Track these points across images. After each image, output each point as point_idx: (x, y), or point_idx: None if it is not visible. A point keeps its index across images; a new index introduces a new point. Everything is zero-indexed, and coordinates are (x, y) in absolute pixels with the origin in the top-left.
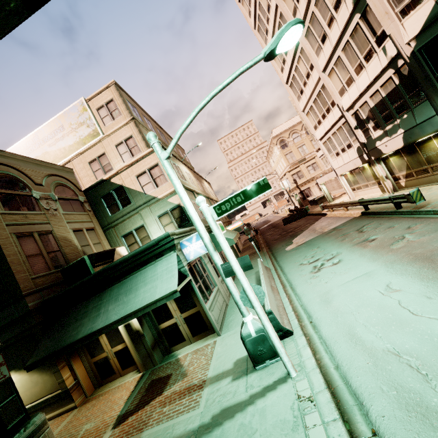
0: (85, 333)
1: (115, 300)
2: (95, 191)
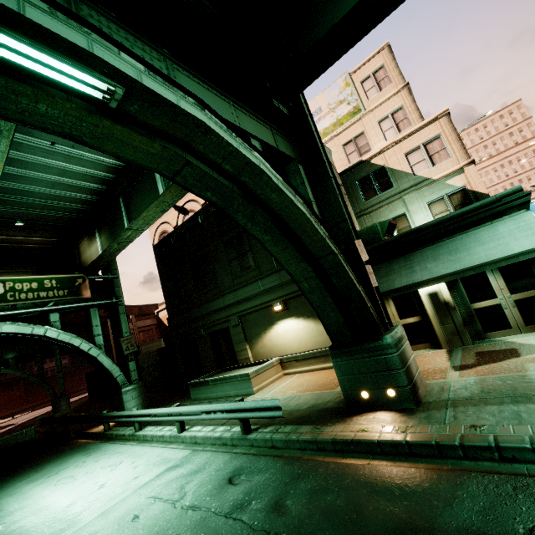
0: (404, 284)
1: (433, 259)
2: (350, 174)
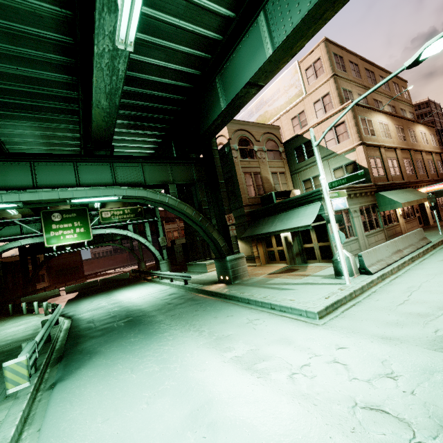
0: (264, 232)
1: (281, 221)
2: (291, 143)
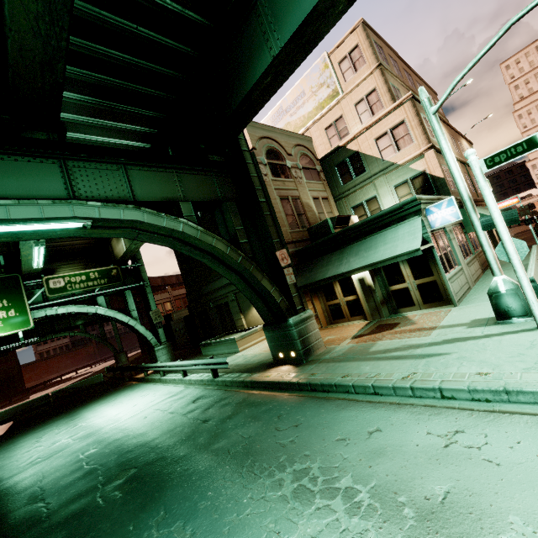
0: (331, 274)
1: (355, 254)
2: (330, 159)
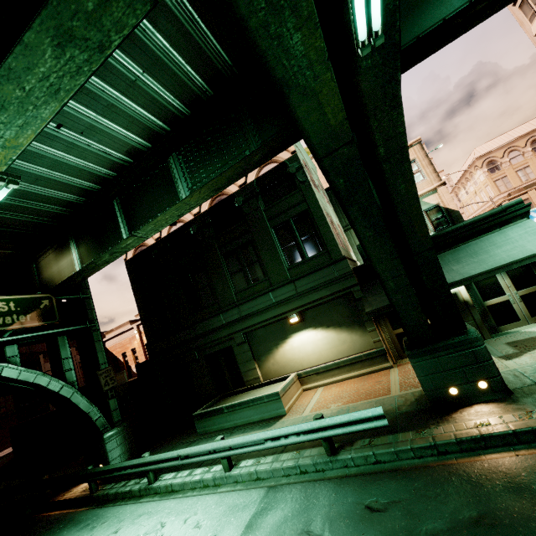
0: None
1: (456, 262)
2: None
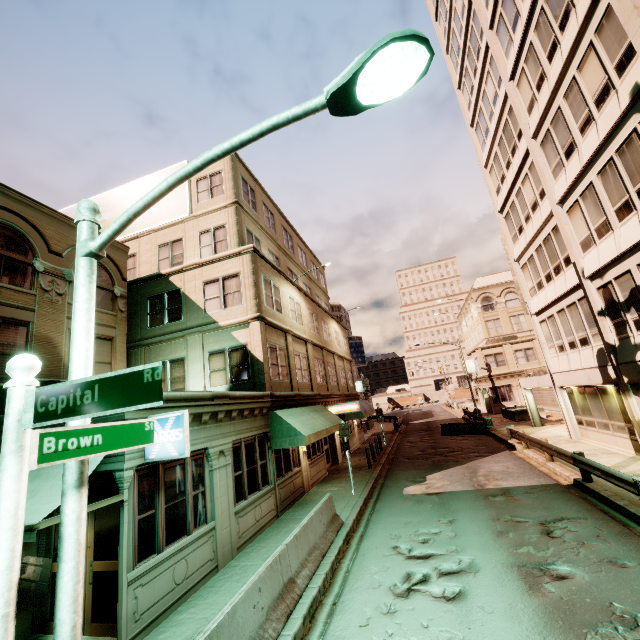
0: None
1: None
2: (145, 286)
